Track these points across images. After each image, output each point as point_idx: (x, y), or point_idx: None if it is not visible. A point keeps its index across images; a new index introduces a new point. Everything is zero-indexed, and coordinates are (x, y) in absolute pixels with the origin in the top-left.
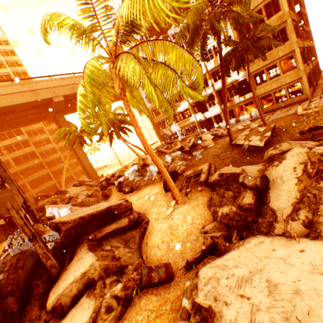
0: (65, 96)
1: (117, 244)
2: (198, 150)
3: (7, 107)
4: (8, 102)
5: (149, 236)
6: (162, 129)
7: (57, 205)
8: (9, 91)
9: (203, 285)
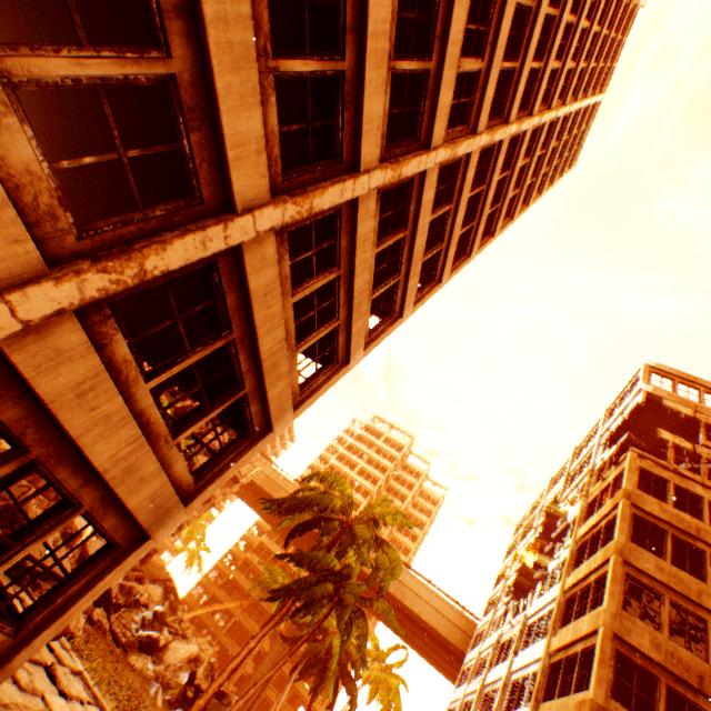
0: None
1: None
2: None
3: None
4: None
5: None
6: None
7: None
8: None
9: None
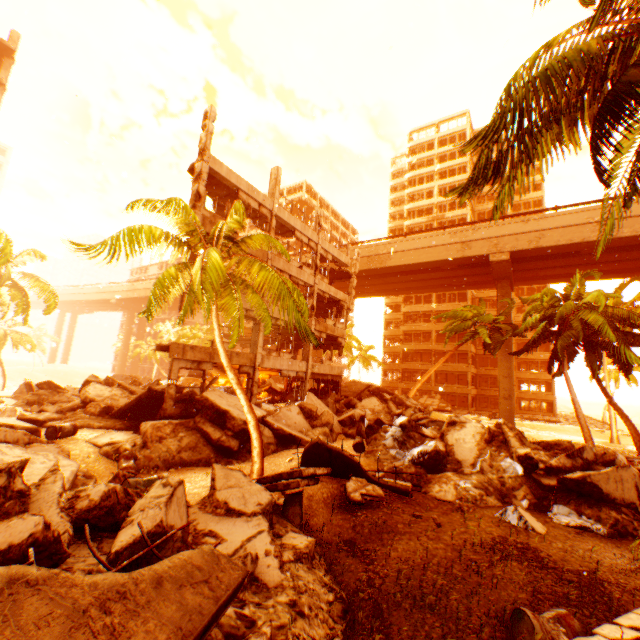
0: (516, 252)
1: (186, 439)
2: (586, 513)
3: (424, 263)
4: (426, 257)
5: (204, 469)
6: None
7: (315, 399)
8: (433, 243)
9: (58, 456)
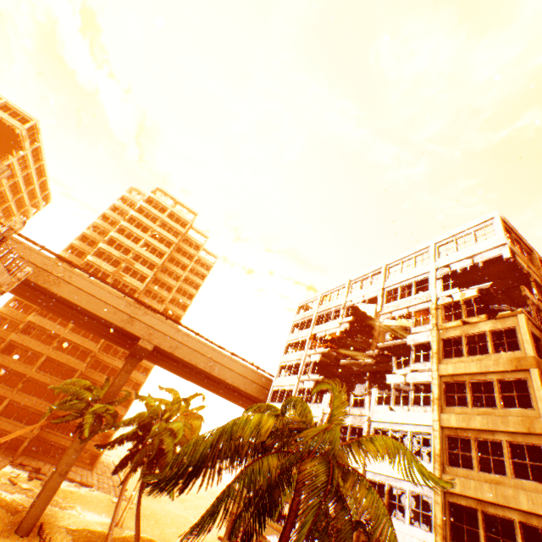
0: (159, 347)
1: None
2: None
3: (89, 310)
4: (95, 307)
5: None
6: (230, 541)
7: None
8: (110, 300)
9: None
